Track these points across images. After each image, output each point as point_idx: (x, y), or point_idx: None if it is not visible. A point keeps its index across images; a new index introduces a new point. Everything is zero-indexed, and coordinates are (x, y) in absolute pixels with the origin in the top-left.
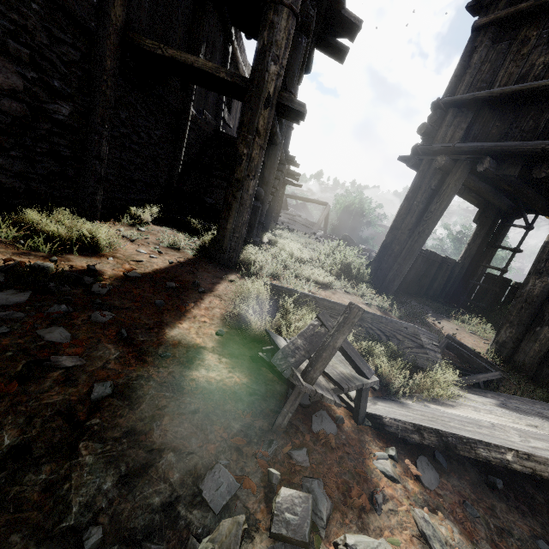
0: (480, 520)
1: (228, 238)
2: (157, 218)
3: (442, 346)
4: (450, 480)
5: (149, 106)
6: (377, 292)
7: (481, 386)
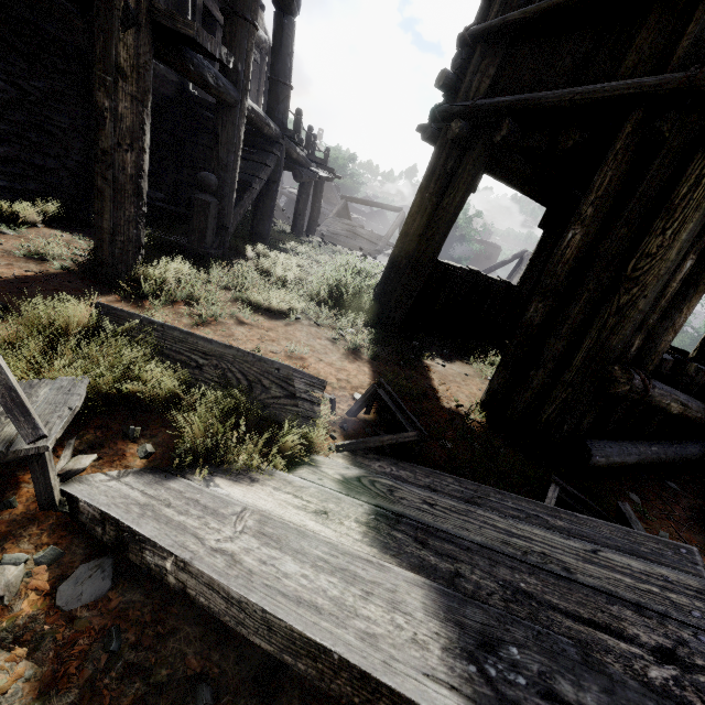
0: (115, 655)
1: (108, 243)
2: (66, 219)
3: (366, 397)
4: (130, 594)
5: (6, 38)
6: (375, 325)
7: (386, 451)
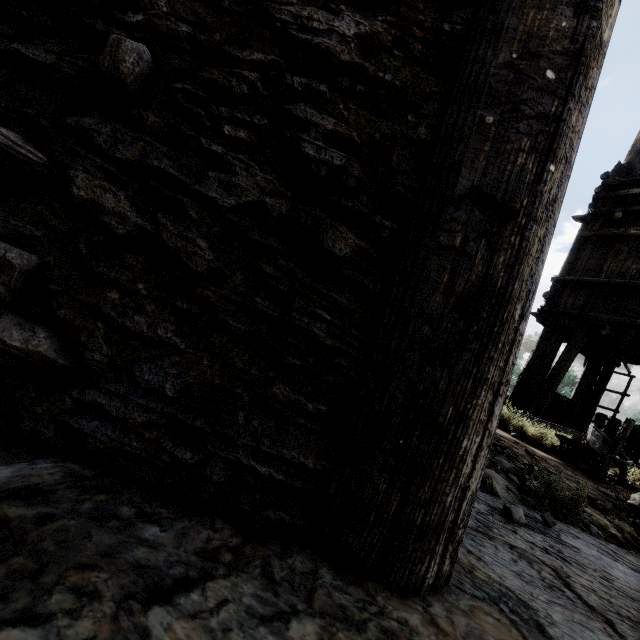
0: None
1: None
2: None
3: None
4: None
5: None
6: None
7: None
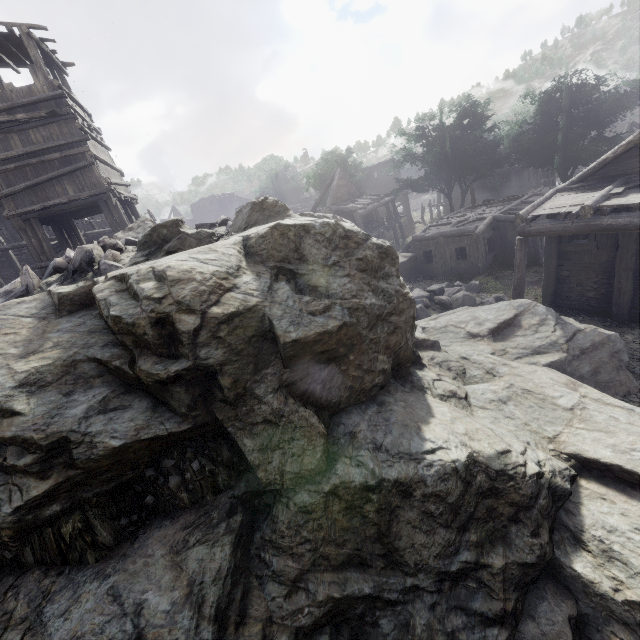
0: None
1: None
2: None
3: None
4: None
5: None
6: None
7: None
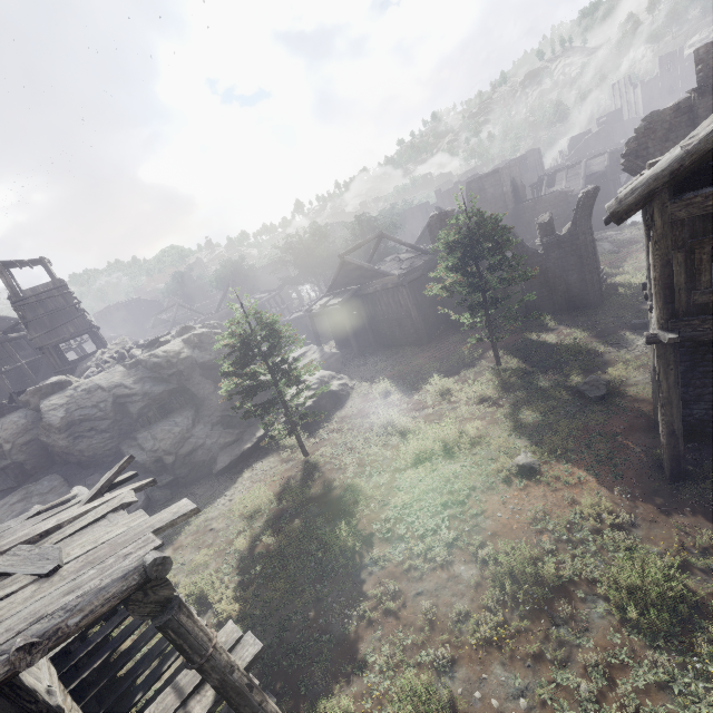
0: None
1: None
2: None
3: None
4: None
5: None
6: None
7: None
